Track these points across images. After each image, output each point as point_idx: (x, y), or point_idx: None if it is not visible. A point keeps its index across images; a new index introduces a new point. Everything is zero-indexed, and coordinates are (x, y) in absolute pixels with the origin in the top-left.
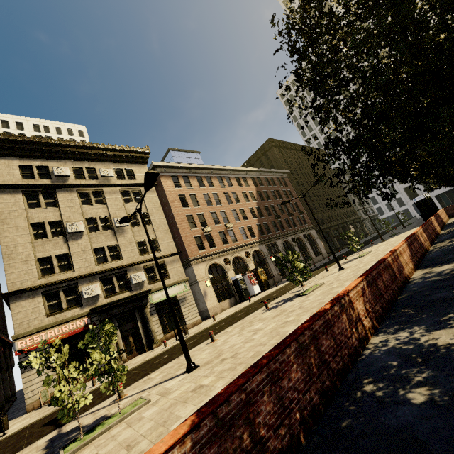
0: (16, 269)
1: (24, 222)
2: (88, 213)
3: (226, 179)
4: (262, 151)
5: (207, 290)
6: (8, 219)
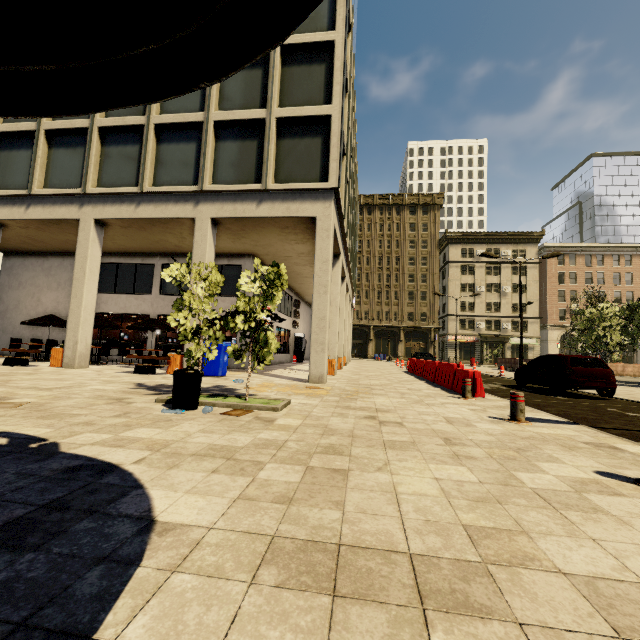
0: (452, 305)
1: (458, 282)
2: (488, 280)
3: (626, 256)
4: None
5: (553, 350)
6: (452, 280)
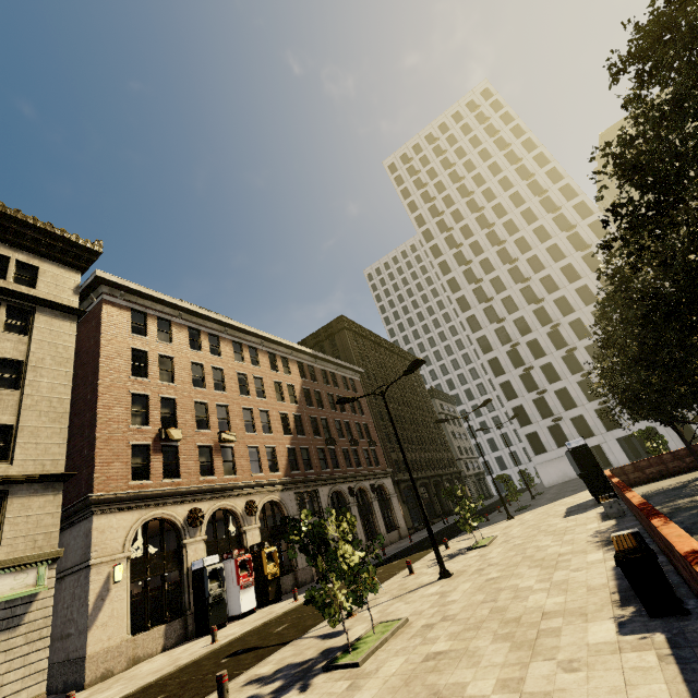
0: None
1: None
2: None
3: (251, 350)
4: (328, 332)
5: (109, 593)
6: None
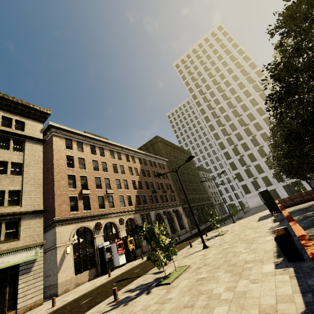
0: None
1: None
2: None
3: (117, 153)
4: (151, 143)
5: (65, 258)
6: None
